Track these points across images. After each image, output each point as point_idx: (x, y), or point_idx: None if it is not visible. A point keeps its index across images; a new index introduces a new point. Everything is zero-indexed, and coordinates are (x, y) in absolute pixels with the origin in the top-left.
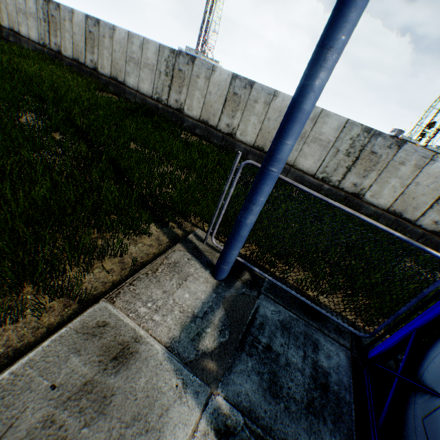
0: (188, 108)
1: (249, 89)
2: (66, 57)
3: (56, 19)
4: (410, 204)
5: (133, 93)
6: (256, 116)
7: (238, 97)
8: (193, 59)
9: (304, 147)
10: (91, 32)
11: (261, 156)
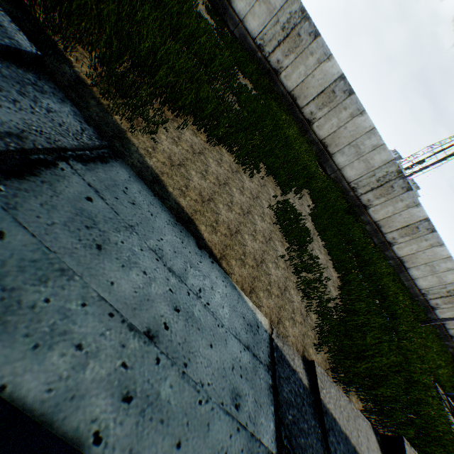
0: (373, 210)
1: (428, 232)
2: (282, 83)
3: (301, 42)
4: (452, 323)
5: (333, 168)
6: (417, 246)
7: (416, 230)
8: (409, 189)
9: (428, 276)
10: (334, 92)
11: (398, 265)
